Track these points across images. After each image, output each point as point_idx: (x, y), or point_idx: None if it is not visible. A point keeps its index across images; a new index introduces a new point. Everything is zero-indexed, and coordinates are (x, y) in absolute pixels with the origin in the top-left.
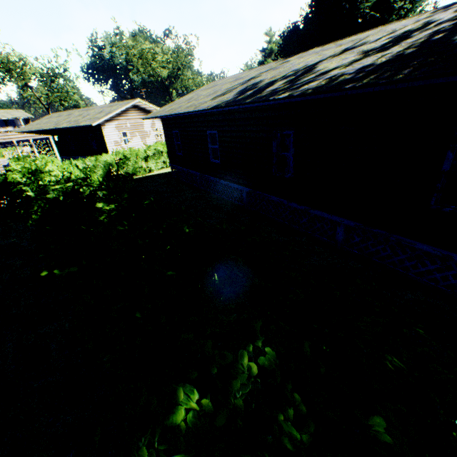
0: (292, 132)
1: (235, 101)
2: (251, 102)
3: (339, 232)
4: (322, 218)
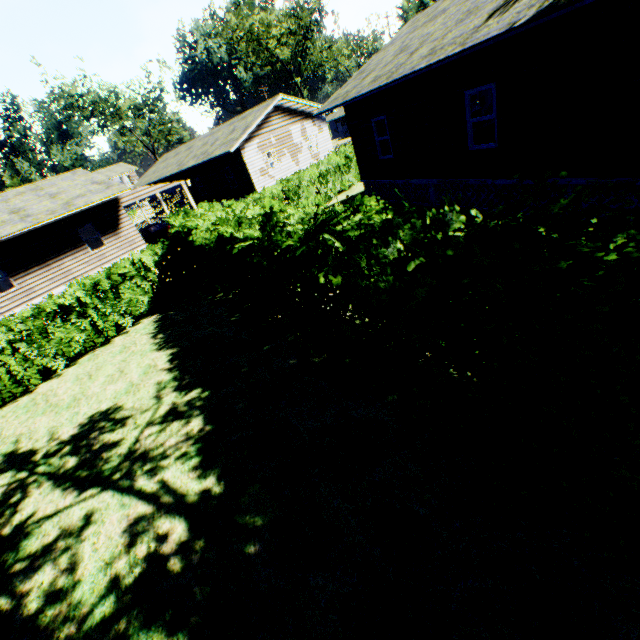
0: None
1: None
2: None
3: None
4: None
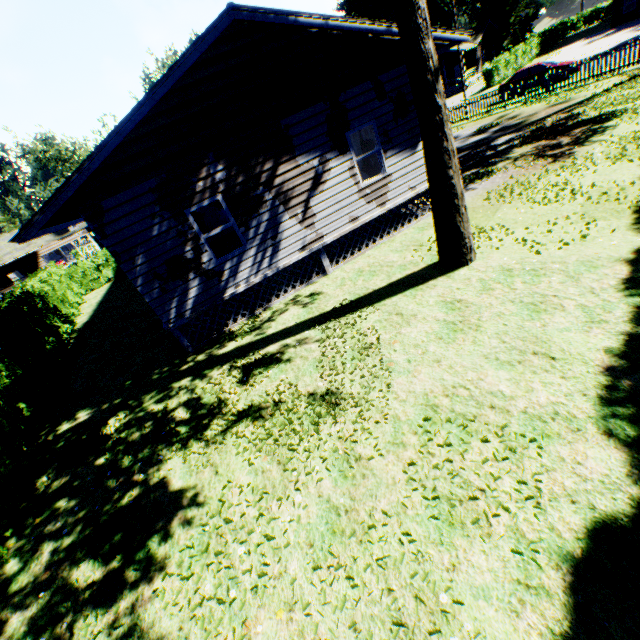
0: None
1: None
2: None
3: None
4: None
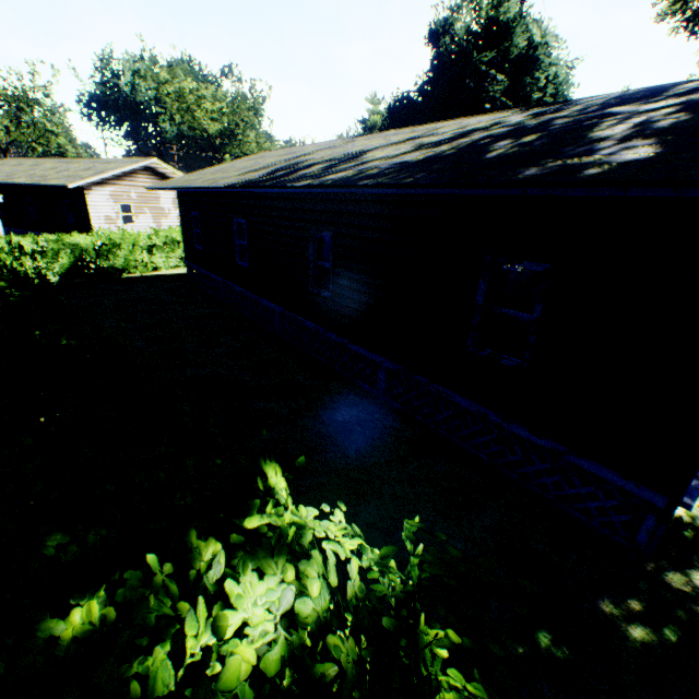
0: (330, 234)
1: (257, 181)
2: (270, 186)
3: (381, 377)
4: (364, 357)
